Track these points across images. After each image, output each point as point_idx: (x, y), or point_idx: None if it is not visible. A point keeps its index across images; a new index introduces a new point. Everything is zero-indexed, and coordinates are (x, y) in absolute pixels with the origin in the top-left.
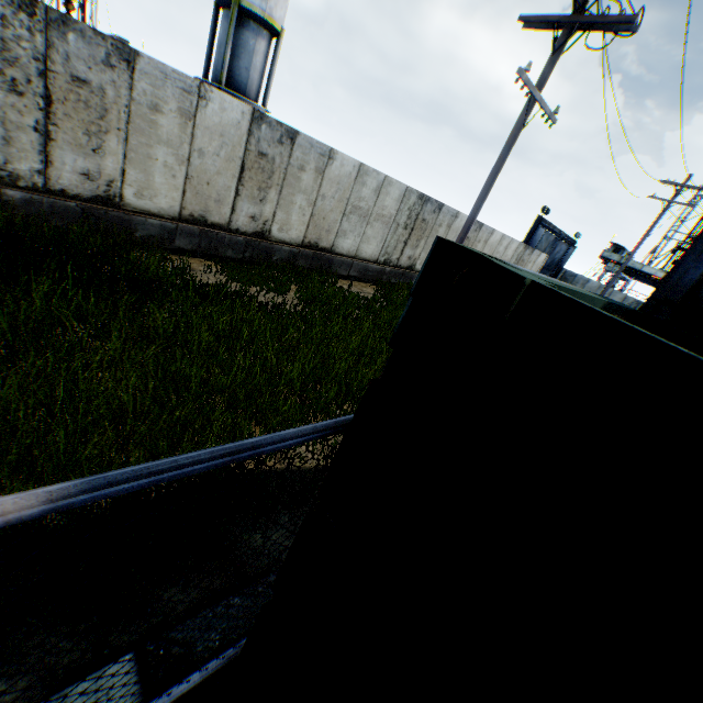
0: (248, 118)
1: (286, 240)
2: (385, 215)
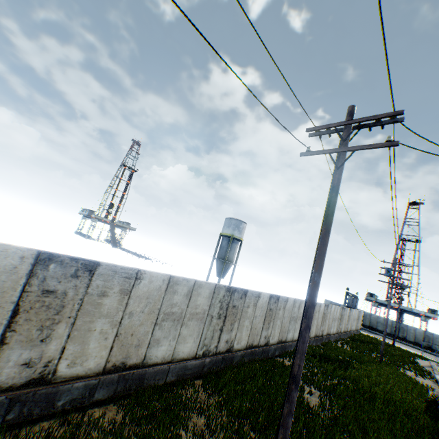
0: (324, 306)
1: (324, 334)
2: (337, 317)
